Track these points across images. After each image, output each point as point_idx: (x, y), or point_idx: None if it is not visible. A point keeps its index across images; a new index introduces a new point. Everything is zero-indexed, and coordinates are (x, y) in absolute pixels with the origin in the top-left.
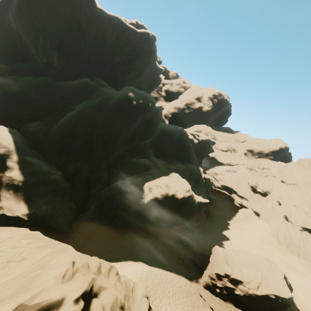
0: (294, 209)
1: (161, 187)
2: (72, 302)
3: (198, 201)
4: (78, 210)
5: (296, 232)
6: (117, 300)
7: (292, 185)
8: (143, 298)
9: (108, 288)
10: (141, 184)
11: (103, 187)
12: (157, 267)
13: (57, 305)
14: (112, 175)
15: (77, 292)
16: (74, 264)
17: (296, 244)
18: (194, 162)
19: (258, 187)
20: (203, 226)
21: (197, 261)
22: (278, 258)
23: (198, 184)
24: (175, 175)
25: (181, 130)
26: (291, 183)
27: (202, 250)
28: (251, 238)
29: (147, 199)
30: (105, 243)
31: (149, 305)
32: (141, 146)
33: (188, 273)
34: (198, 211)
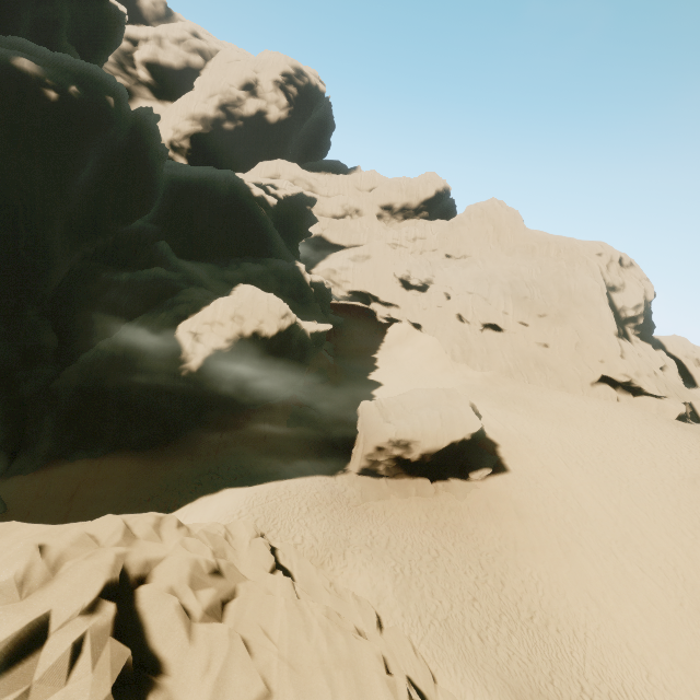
0: (470, 299)
1: (220, 324)
2: (78, 617)
3: (311, 333)
4: (4, 453)
5: (475, 335)
6: (200, 565)
7: (463, 258)
8: (253, 540)
9: (167, 556)
10: (168, 332)
11: (59, 372)
12: (265, 483)
13: (33, 644)
14: (71, 335)
15: (84, 594)
16: (44, 550)
17: (477, 353)
18: (282, 254)
19: (412, 277)
20: (332, 378)
21: (336, 440)
22: (457, 383)
23: (304, 299)
24: (247, 290)
25: (228, 178)
26: (461, 256)
27: (341, 419)
28: (415, 369)
29: (197, 360)
30: (124, 492)
31: (271, 546)
32: (130, 239)
33: (326, 467)
34: (315, 355)
